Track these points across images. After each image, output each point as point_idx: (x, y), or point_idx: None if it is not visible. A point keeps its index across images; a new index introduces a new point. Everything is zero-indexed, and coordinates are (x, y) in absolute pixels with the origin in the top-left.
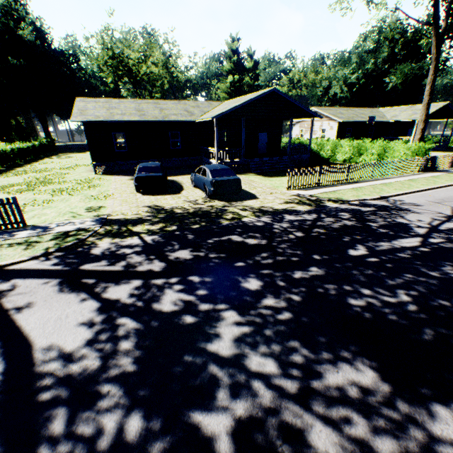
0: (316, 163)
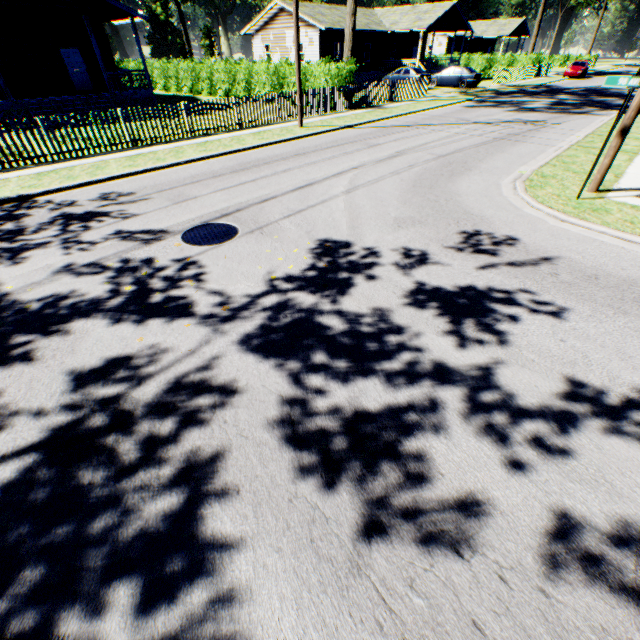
0: None
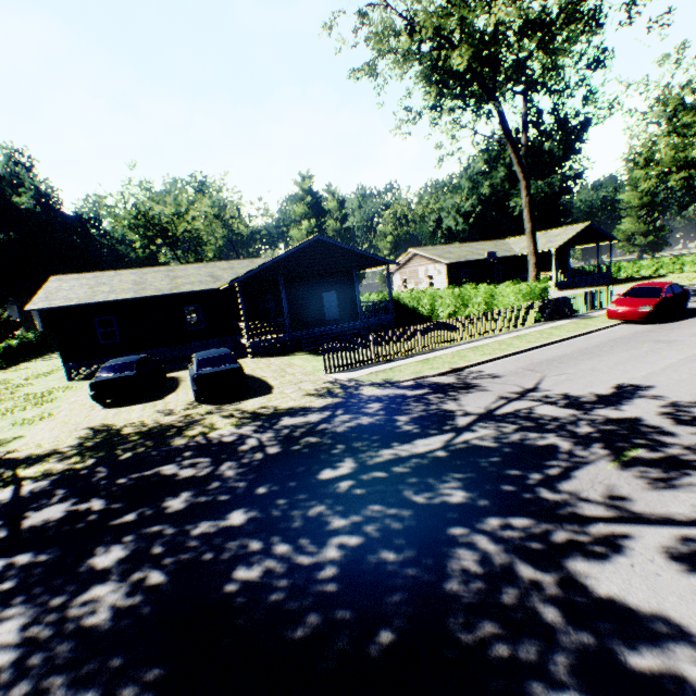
0: (410, 325)
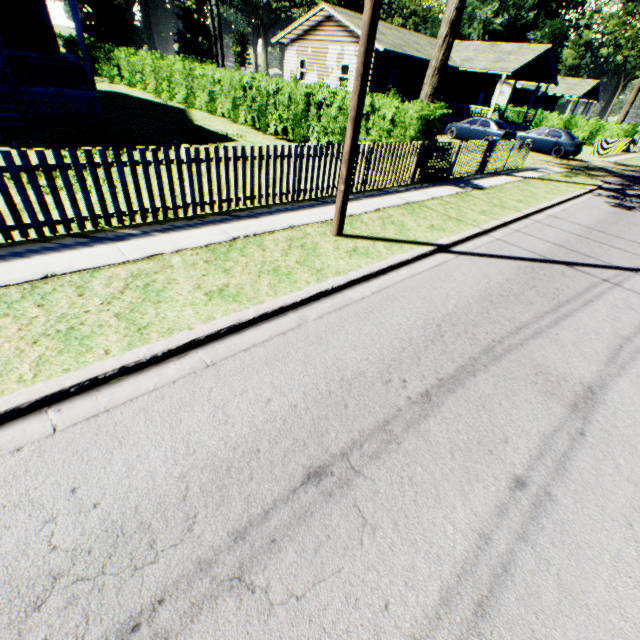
0: None
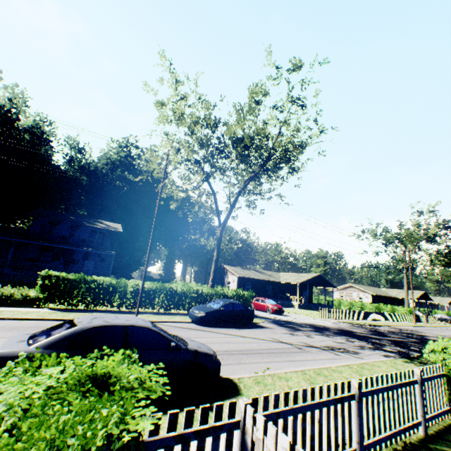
0: None
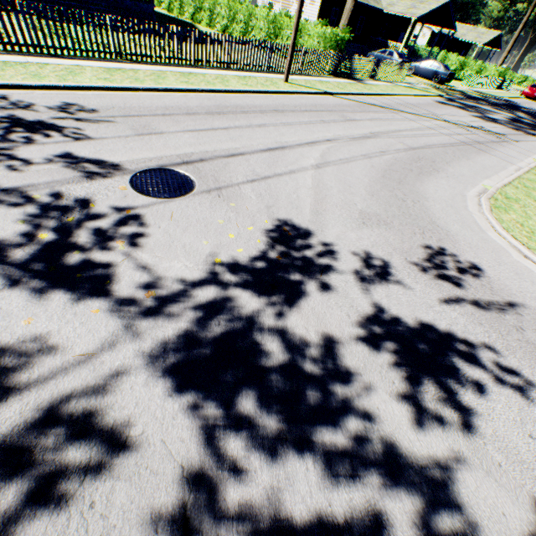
0: None
